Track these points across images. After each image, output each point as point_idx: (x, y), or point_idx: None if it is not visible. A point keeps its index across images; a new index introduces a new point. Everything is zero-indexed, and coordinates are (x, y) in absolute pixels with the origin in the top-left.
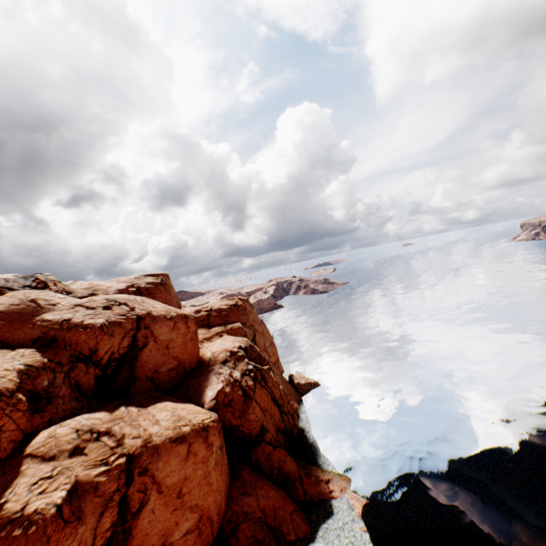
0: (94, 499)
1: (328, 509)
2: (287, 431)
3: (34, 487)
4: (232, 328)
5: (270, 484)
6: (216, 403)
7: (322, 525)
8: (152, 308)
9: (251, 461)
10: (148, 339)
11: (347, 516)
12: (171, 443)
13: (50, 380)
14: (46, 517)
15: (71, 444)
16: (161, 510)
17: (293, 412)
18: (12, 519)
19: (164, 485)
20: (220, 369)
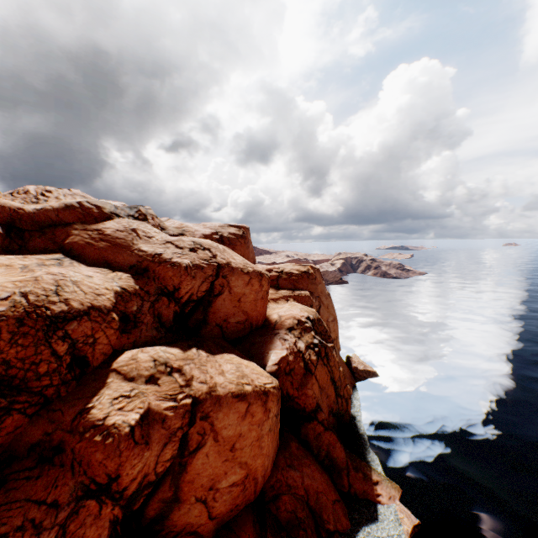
0: (160, 430)
1: (372, 512)
2: (338, 414)
3: (115, 402)
4: (299, 295)
5: (315, 464)
6: (277, 368)
7: (363, 526)
8: (231, 259)
9: (299, 434)
10: (223, 289)
11: (393, 529)
12: (232, 397)
13: (138, 307)
14: (121, 433)
15: (148, 372)
16: (214, 457)
17: (347, 397)
18: (95, 425)
19: (220, 434)
20: (285, 335)
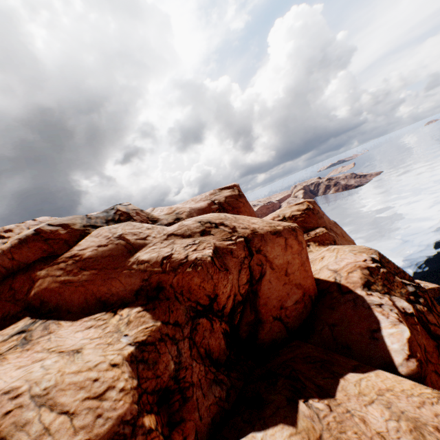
0: None
1: None
2: None
3: None
4: (317, 235)
5: None
6: (418, 364)
7: None
8: (251, 224)
9: None
10: (262, 267)
11: None
12: None
13: (175, 359)
14: None
15: None
16: None
17: None
18: None
19: None
20: (371, 298)
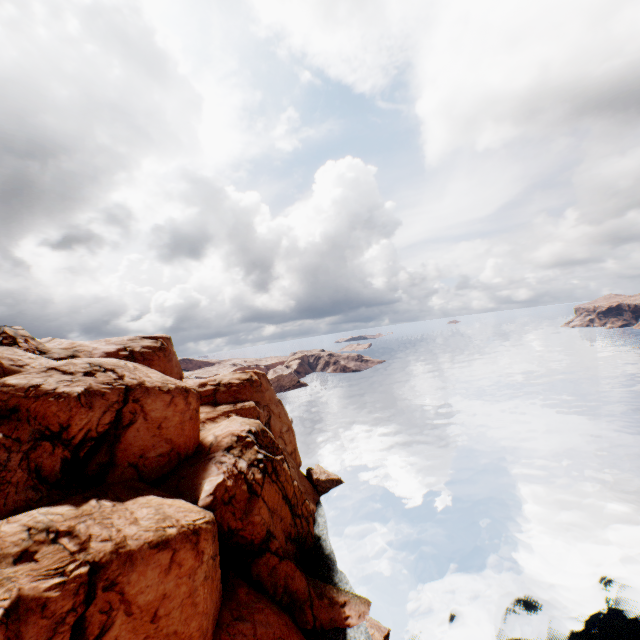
0: (39, 621)
1: None
2: (299, 538)
3: None
4: (243, 408)
5: (271, 606)
6: (213, 499)
7: None
8: (146, 377)
9: (251, 575)
10: (136, 416)
11: None
12: (150, 548)
13: (3, 462)
14: None
15: (18, 547)
16: (128, 638)
17: (308, 515)
18: None
19: (135, 604)
20: (223, 457)
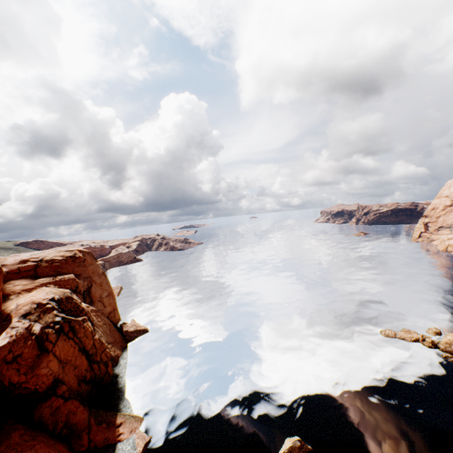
0: None
1: None
2: (96, 379)
3: None
4: (62, 280)
5: (48, 440)
6: None
7: None
8: None
9: (33, 418)
10: None
11: None
12: None
13: None
14: None
15: None
16: None
17: (107, 360)
18: None
19: None
20: (17, 323)
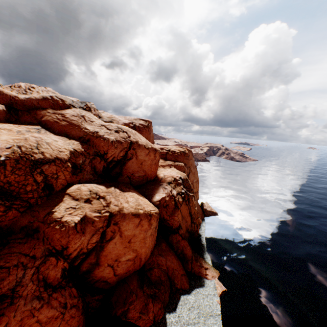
0: (91, 227)
1: (201, 282)
2: (191, 232)
3: (67, 210)
4: (178, 165)
5: (174, 255)
6: (159, 203)
7: (196, 288)
8: (139, 139)
9: (168, 239)
10: (132, 156)
11: (211, 291)
12: (131, 215)
13: (83, 161)
14: (70, 226)
15: (86, 196)
16: (119, 245)
17: (198, 224)
18: (56, 220)
19: (123, 234)
20: (166, 186)
